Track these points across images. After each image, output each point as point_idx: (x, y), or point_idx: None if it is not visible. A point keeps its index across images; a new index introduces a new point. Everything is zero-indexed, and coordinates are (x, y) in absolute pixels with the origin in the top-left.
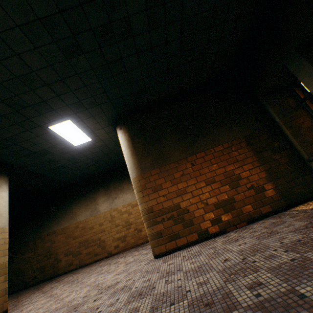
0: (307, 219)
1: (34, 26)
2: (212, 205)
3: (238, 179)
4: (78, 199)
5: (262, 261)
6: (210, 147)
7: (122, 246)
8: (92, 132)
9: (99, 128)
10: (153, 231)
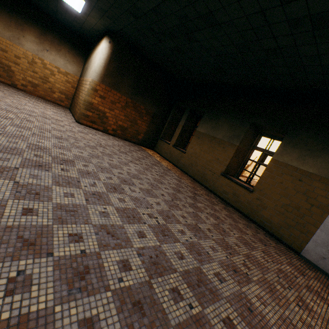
0: (140, 150)
1: (130, 0)
2: (118, 124)
3: (136, 125)
4: (1, 9)
5: (123, 148)
6: (140, 104)
7: (30, 89)
8: (88, 14)
9: (95, 19)
10: (86, 113)
